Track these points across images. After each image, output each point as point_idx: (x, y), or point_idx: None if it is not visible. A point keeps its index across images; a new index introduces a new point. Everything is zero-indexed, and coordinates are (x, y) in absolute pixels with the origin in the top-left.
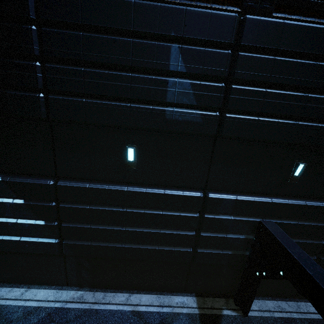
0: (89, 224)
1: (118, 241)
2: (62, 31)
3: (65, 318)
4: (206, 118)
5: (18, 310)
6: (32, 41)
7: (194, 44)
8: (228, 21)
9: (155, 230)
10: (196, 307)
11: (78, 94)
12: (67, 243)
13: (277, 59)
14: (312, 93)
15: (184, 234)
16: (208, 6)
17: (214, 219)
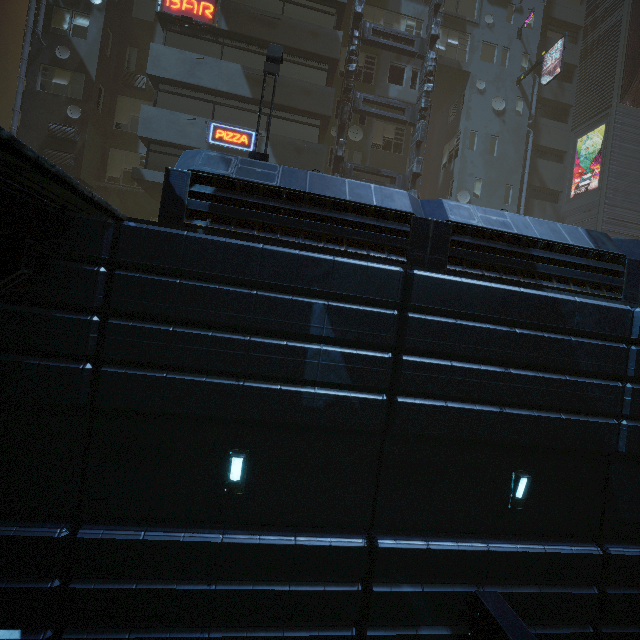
0: (128, 629)
1: None
2: (148, 276)
3: None
4: (368, 404)
5: None
6: (95, 287)
7: (346, 299)
8: (391, 277)
9: (273, 632)
10: None
11: (155, 365)
12: None
13: (460, 324)
14: (516, 367)
15: (333, 635)
16: (363, 253)
17: (392, 596)
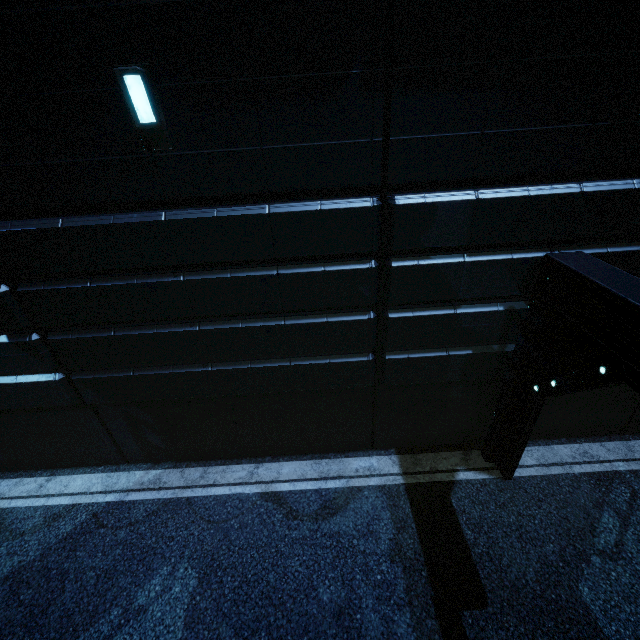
0: (111, 329)
1: (193, 360)
2: None
3: (127, 518)
4: None
5: (34, 514)
6: None
7: None
8: None
9: (272, 322)
10: (399, 472)
11: None
12: (81, 378)
13: None
14: None
15: (346, 320)
16: None
17: (419, 271)
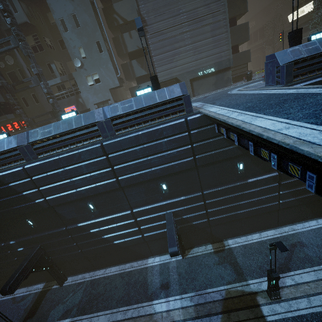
0: None
1: None
2: None
3: None
4: None
5: None
6: None
7: None
8: None
9: None
10: (42, 288)
11: None
12: None
13: None
14: (5, 196)
15: (11, 261)
16: None
17: (16, 252)
